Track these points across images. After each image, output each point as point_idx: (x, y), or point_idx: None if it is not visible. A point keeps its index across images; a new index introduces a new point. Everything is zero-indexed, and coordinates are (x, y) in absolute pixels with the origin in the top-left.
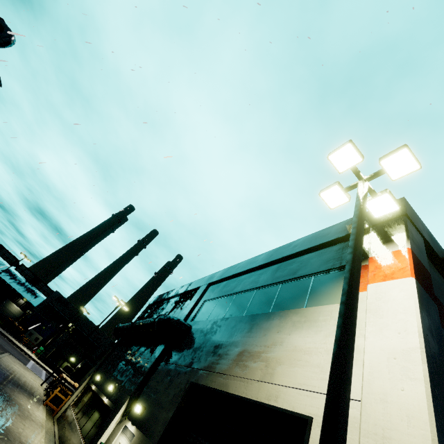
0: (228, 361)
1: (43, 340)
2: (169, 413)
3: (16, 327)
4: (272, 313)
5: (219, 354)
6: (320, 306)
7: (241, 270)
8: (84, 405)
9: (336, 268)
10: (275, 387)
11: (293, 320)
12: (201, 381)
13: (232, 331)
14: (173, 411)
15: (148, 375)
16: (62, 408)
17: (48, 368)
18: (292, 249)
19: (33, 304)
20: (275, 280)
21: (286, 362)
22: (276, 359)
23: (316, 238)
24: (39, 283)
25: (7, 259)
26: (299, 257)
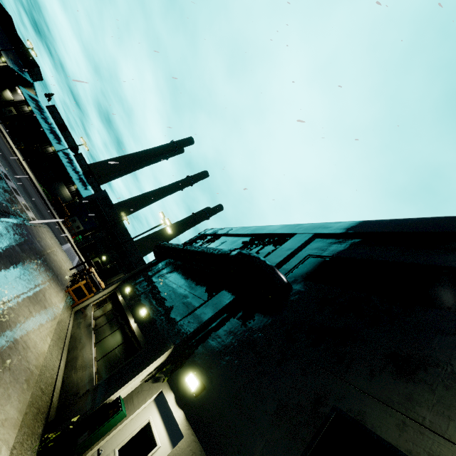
0: None
1: (83, 230)
2: (277, 453)
3: (63, 209)
4: None
5: (427, 383)
6: None
7: (415, 229)
8: (106, 313)
9: None
10: None
11: None
12: (380, 430)
13: (451, 341)
14: (289, 455)
15: (206, 326)
16: (83, 303)
17: (81, 257)
18: None
19: (82, 195)
20: None
21: None
22: None
23: None
24: (91, 177)
25: (69, 143)
26: None
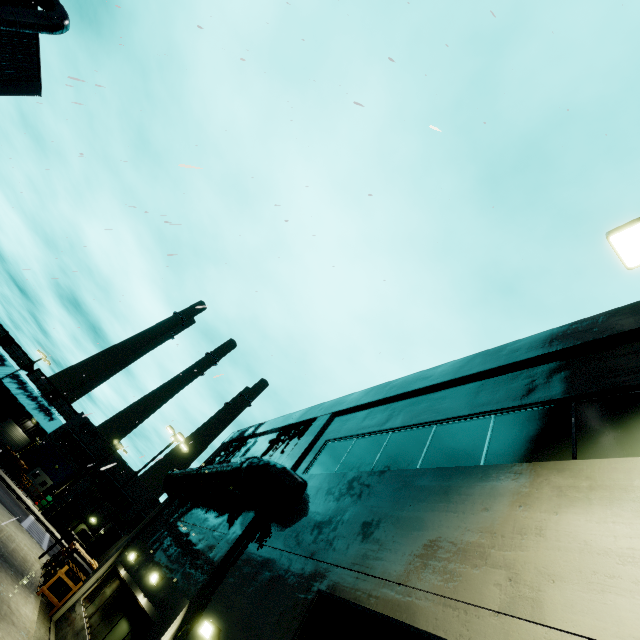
0: (402, 557)
1: (53, 486)
2: None
3: (16, 462)
4: (493, 468)
5: (377, 538)
6: (625, 458)
7: (399, 391)
8: (105, 603)
9: (633, 387)
10: (555, 636)
11: (554, 483)
12: (342, 592)
13: (398, 496)
14: None
15: (224, 564)
16: (67, 604)
17: (54, 531)
18: (508, 355)
19: (46, 430)
20: (480, 408)
21: (571, 576)
22: (536, 566)
23: (563, 336)
24: (58, 399)
25: (18, 360)
26: (525, 370)
